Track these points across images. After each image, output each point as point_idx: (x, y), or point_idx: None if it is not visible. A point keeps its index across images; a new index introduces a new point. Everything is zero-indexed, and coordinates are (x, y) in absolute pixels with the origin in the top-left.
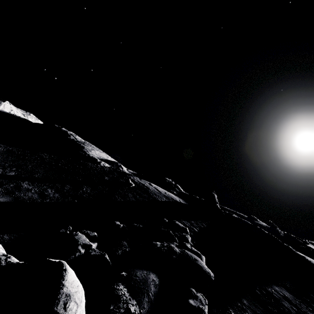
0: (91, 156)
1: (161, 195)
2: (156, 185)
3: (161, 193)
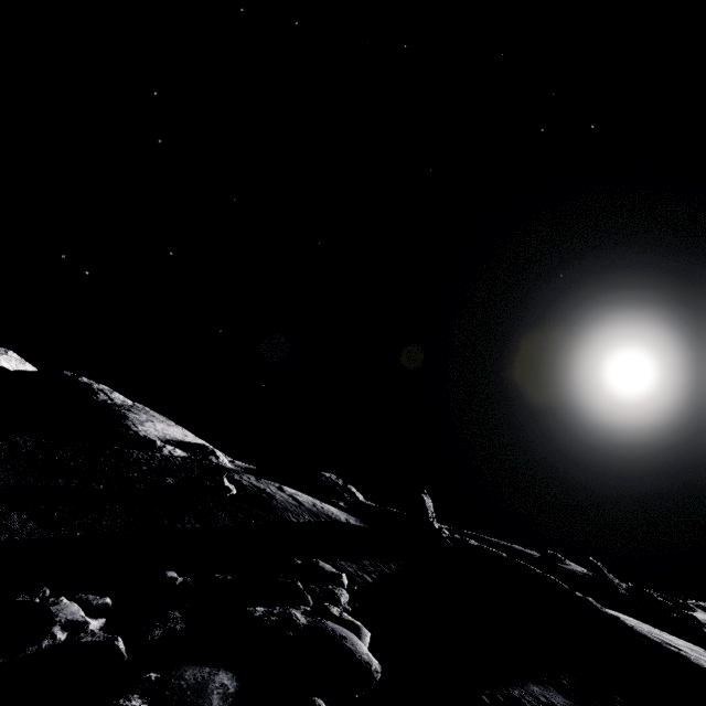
0: (141, 435)
1: (302, 510)
2: (299, 490)
3: (303, 506)
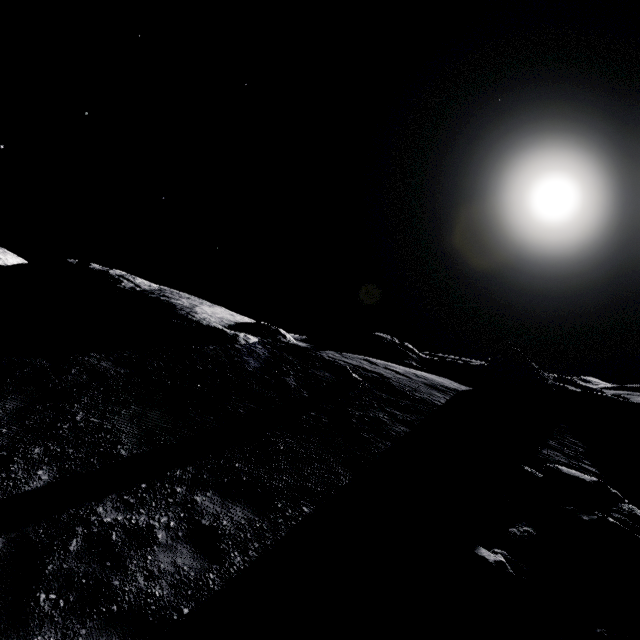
0: (204, 325)
1: (422, 386)
2: (370, 357)
3: (414, 380)
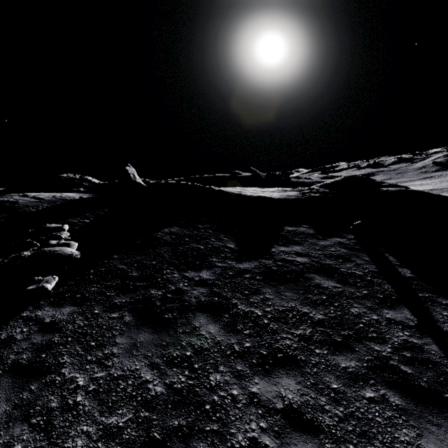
0: None
1: (41, 203)
2: (45, 192)
3: (43, 200)
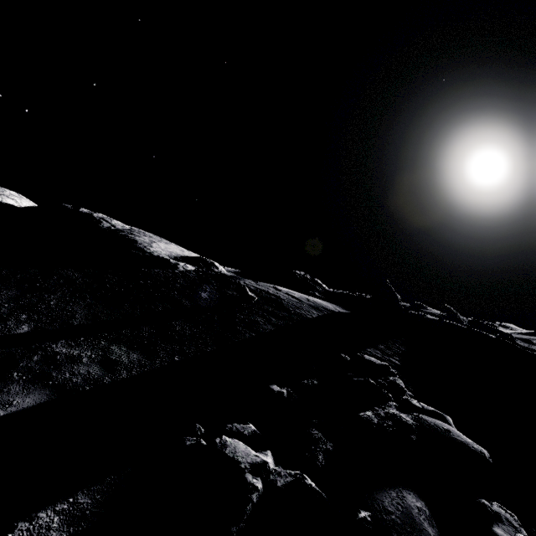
0: (155, 255)
1: (306, 306)
2: (283, 287)
3: (303, 302)
